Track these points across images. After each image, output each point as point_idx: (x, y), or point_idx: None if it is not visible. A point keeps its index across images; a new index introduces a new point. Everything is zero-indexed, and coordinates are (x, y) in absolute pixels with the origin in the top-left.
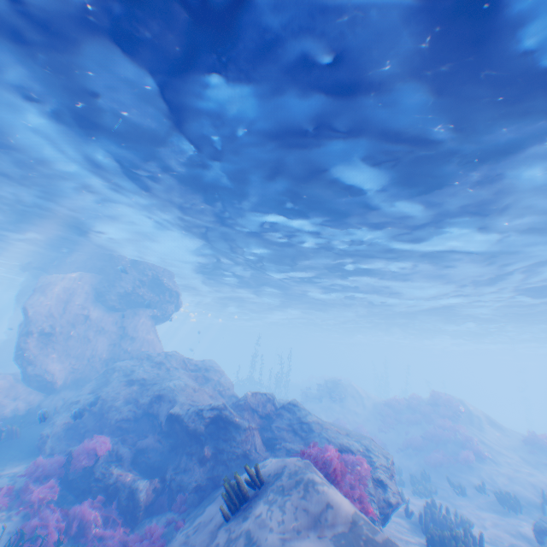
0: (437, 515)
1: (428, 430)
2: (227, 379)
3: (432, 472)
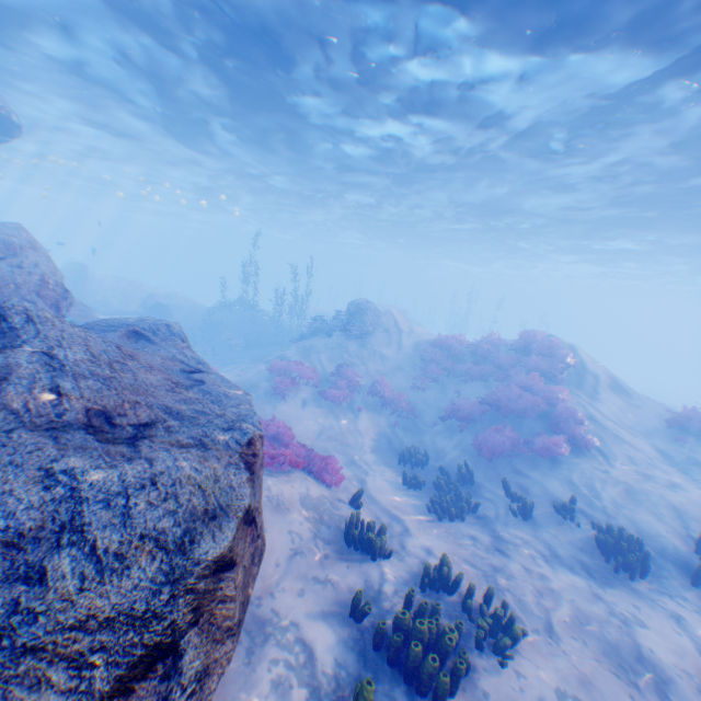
0: (428, 635)
1: (497, 394)
2: (26, 268)
3: (481, 466)
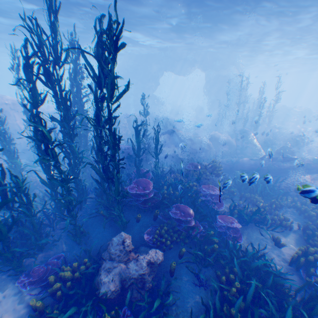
0: None
1: None
2: None
3: None
